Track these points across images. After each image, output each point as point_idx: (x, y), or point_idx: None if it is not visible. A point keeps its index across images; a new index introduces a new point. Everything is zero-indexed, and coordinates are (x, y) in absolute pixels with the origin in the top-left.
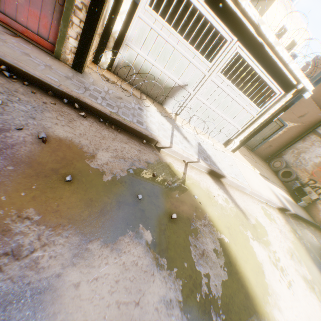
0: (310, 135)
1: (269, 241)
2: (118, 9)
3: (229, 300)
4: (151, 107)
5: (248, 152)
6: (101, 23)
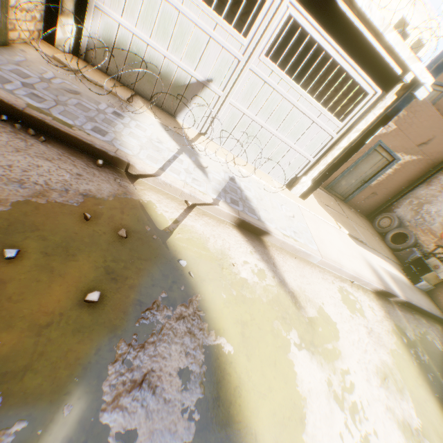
0: (439, 175)
1: (339, 350)
2: None
3: None
4: (149, 116)
5: (336, 203)
6: None
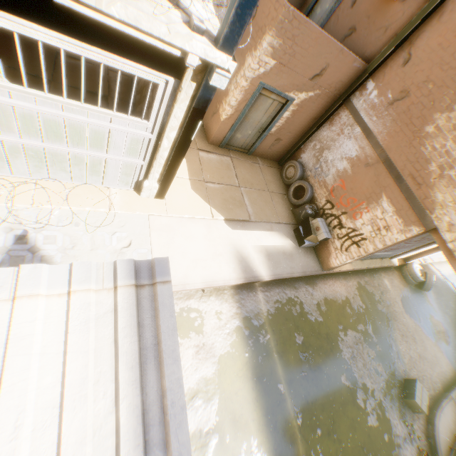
0: (342, 112)
1: None
2: None
3: None
4: None
5: (231, 165)
6: None
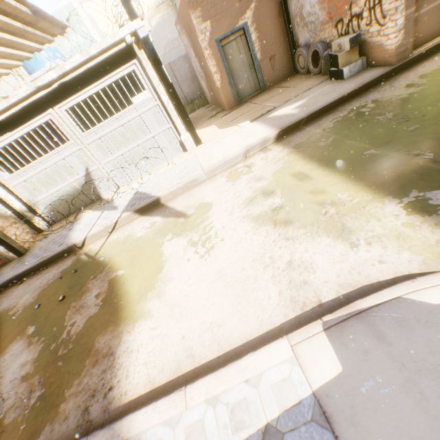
0: None
1: (207, 217)
2: (4, 200)
3: (87, 330)
4: (87, 213)
5: (249, 104)
6: (2, 221)
